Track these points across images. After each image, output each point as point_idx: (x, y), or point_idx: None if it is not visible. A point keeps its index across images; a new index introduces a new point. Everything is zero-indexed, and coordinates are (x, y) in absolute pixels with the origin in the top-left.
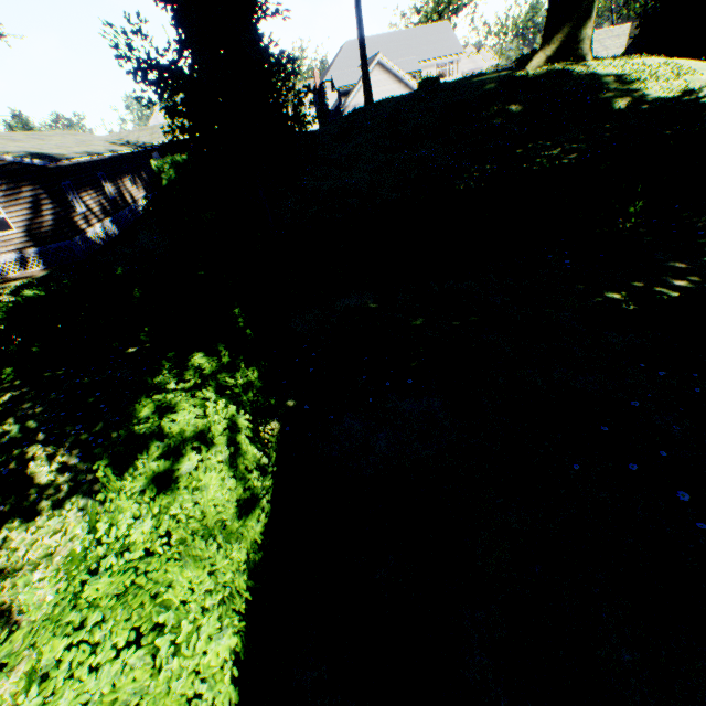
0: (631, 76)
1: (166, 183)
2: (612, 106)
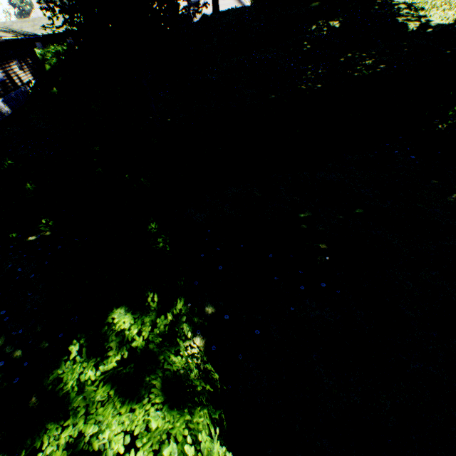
0: (418, 5)
1: (49, 67)
2: (407, 28)
